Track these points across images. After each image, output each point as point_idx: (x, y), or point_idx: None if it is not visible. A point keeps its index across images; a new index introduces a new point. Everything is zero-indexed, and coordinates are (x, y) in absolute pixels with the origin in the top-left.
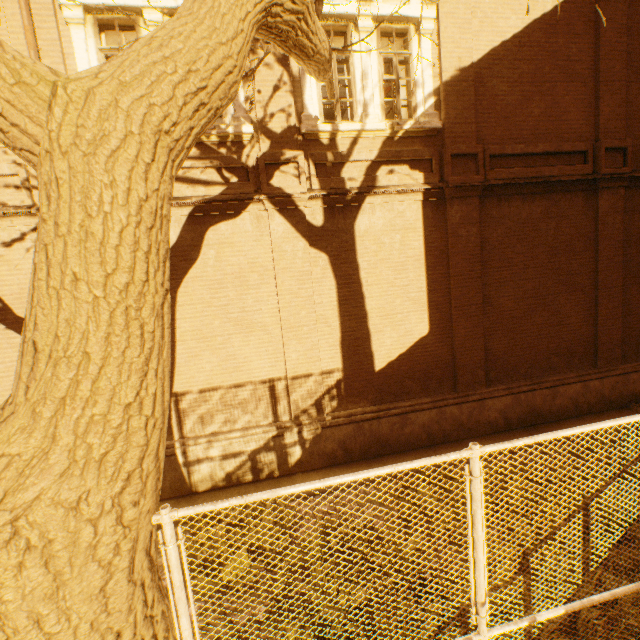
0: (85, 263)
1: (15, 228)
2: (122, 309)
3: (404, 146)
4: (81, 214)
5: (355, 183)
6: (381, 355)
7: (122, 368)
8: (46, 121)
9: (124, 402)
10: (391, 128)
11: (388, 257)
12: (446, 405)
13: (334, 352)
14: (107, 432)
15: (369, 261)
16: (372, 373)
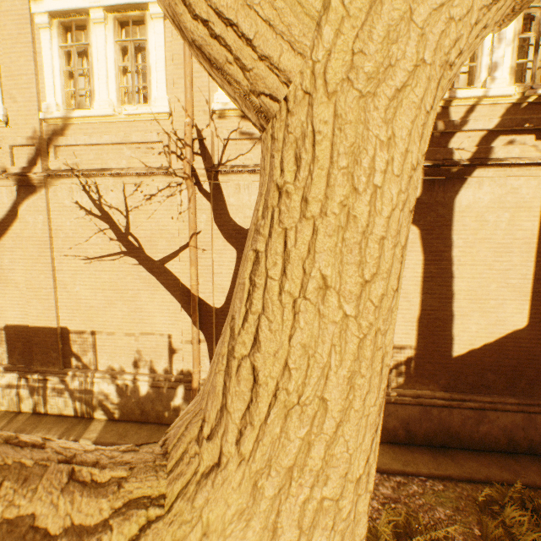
0: (338, 262)
1: (154, 185)
2: (371, 335)
3: (532, 113)
4: (344, 187)
5: (464, 154)
6: (462, 340)
7: (359, 424)
8: (309, 47)
9: (354, 476)
10: (520, 93)
11: (489, 237)
12: (537, 412)
13: (409, 328)
14: (336, 528)
15: (465, 239)
16: (448, 357)
